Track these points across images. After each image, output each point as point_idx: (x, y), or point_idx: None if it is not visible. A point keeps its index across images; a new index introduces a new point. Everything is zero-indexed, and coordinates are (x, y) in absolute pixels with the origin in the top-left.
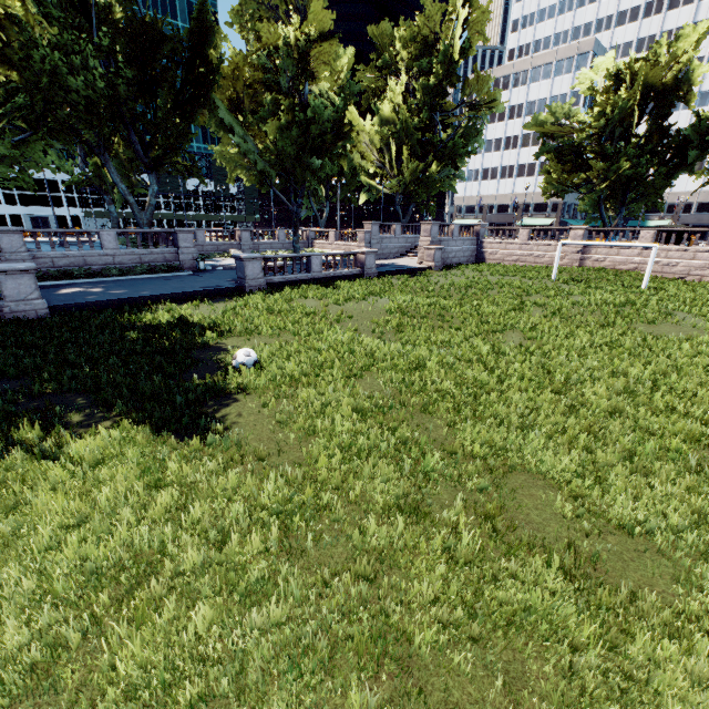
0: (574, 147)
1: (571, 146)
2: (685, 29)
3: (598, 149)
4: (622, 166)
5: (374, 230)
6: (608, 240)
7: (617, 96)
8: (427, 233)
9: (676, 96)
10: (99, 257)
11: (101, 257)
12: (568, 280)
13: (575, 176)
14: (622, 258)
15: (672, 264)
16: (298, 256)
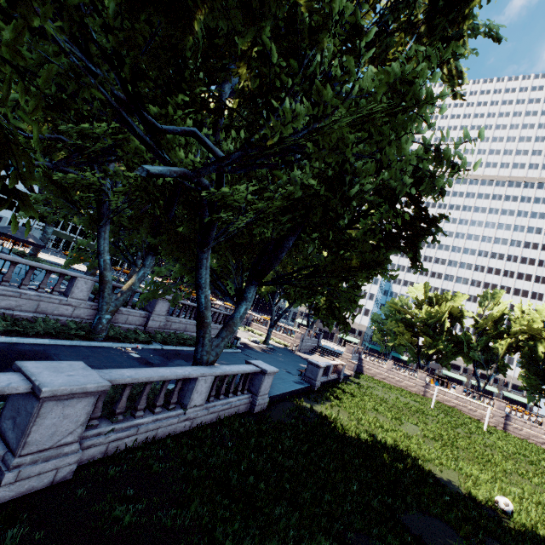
0: (411, 323)
1: (409, 322)
2: (459, 293)
3: (424, 329)
4: (438, 344)
5: (306, 333)
6: (439, 385)
7: (438, 311)
8: (349, 351)
9: (458, 320)
10: (193, 326)
11: (194, 326)
12: (442, 412)
13: (416, 340)
14: (447, 398)
15: (474, 410)
16: (329, 365)
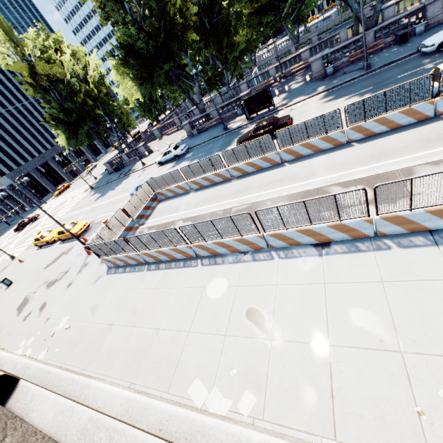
0: None
1: None
2: None
3: None
4: None
5: None
6: None
7: None
8: None
9: None
10: (330, 23)
11: (331, 23)
12: None
13: None
14: None
15: None
16: None
